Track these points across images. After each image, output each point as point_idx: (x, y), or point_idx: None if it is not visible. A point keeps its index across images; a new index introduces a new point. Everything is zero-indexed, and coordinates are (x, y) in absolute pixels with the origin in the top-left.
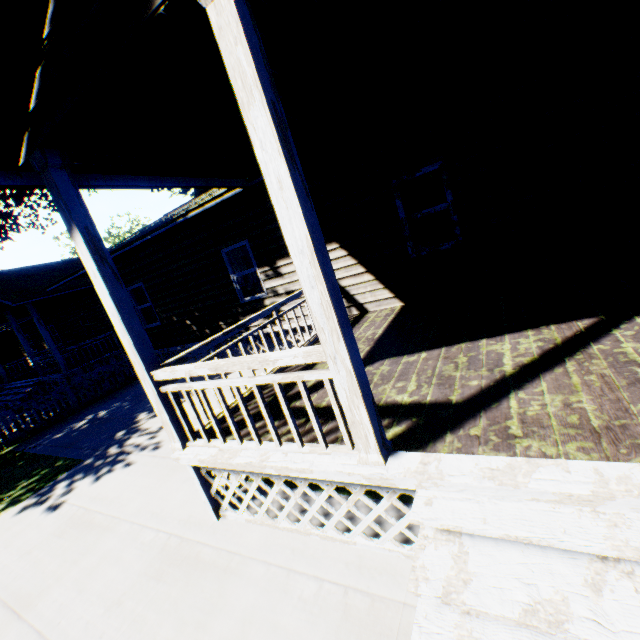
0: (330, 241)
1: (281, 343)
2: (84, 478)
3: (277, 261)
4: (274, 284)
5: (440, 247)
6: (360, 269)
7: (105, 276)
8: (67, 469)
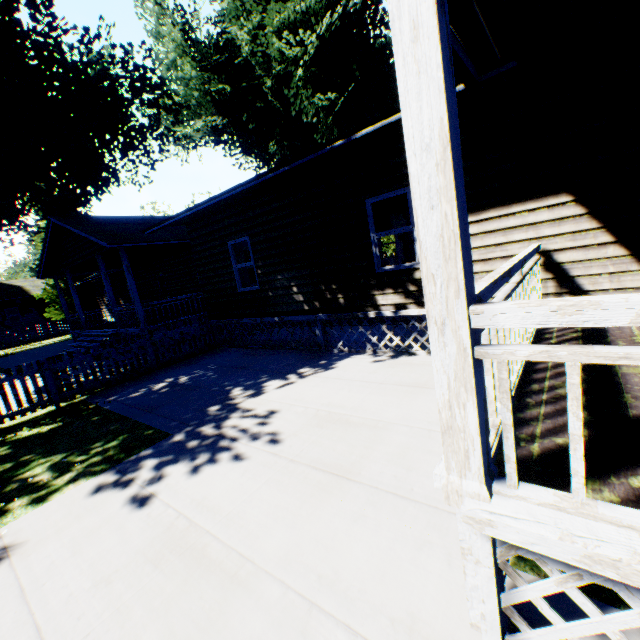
0: (557, 191)
1: (397, 335)
2: (176, 463)
3: None
4: None
5: None
6: (602, 237)
7: (440, 35)
8: (151, 442)
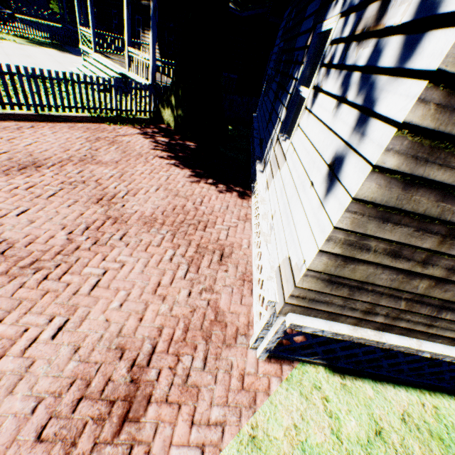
0: None
1: None
2: (71, 55)
3: (145, 31)
4: (143, 39)
5: (169, 52)
6: (158, 48)
7: (77, 3)
8: (69, 52)
